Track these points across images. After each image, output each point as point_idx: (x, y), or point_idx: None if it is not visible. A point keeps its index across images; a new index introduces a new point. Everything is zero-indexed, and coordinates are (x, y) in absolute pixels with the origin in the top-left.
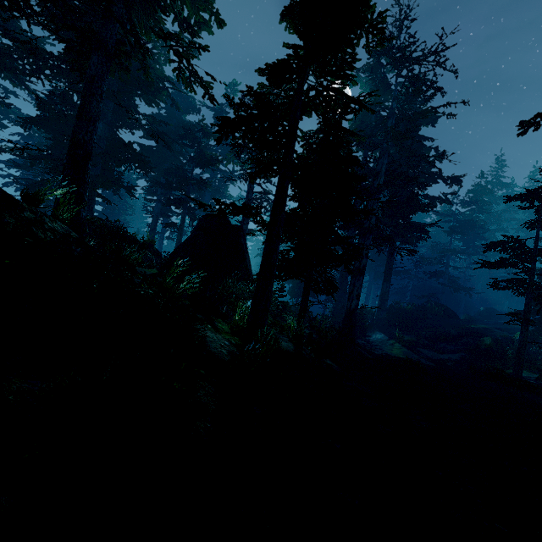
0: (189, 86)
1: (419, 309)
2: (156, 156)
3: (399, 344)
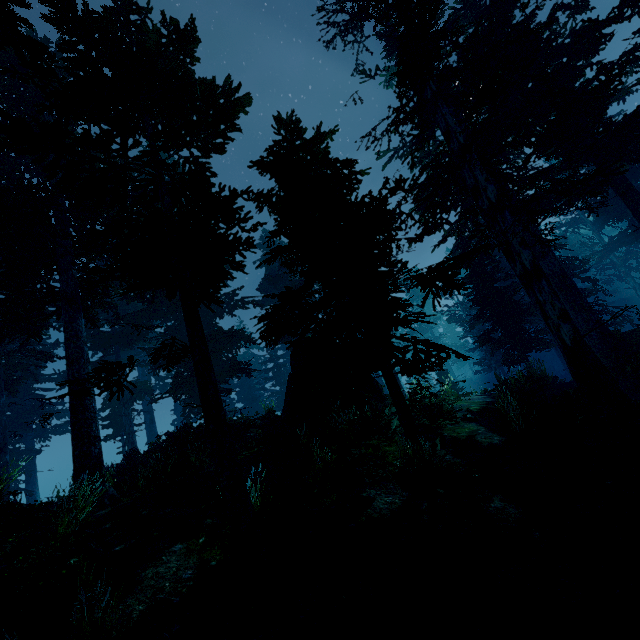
0: None
1: None
2: None
3: None
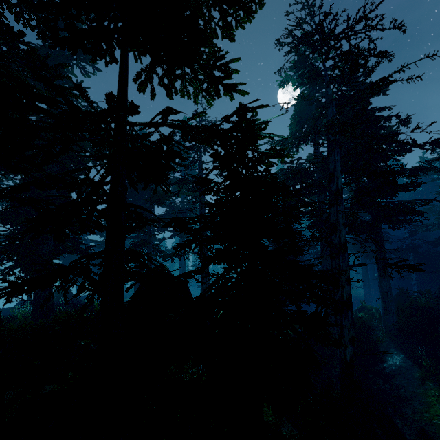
0: (27, 174)
1: (439, 302)
2: (128, 200)
3: (433, 381)
